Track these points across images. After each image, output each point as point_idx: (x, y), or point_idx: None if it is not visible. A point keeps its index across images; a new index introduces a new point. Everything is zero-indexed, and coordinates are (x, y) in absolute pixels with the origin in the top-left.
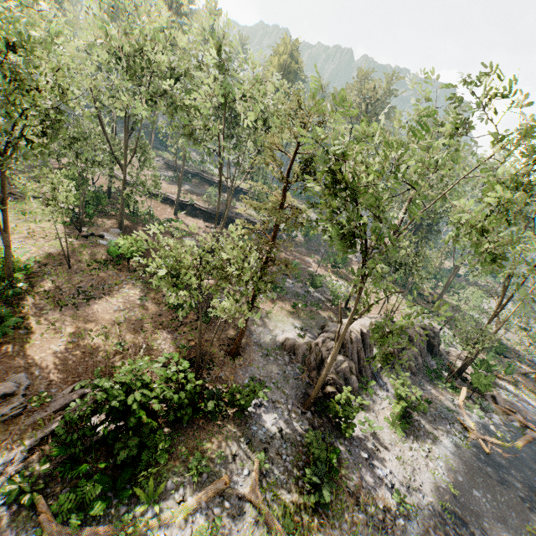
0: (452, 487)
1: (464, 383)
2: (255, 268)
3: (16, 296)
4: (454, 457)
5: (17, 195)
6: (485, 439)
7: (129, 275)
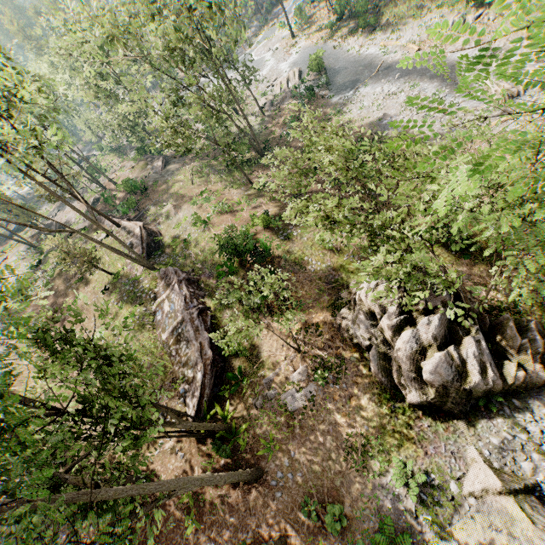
0: None
1: None
2: None
3: None
4: None
5: None
6: None
7: None
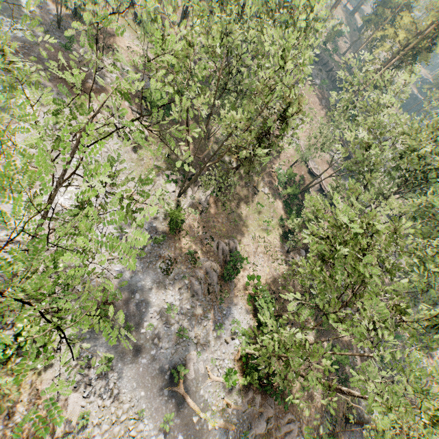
0: None
1: None
2: None
3: None
4: None
5: (257, 190)
6: None
7: (309, 318)
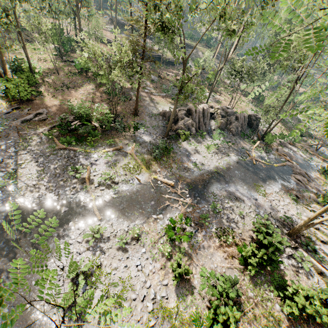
0: (225, 168)
1: (263, 142)
2: (130, 57)
3: (37, 85)
4: (234, 162)
5: (29, 40)
6: (257, 160)
7: (86, 79)
